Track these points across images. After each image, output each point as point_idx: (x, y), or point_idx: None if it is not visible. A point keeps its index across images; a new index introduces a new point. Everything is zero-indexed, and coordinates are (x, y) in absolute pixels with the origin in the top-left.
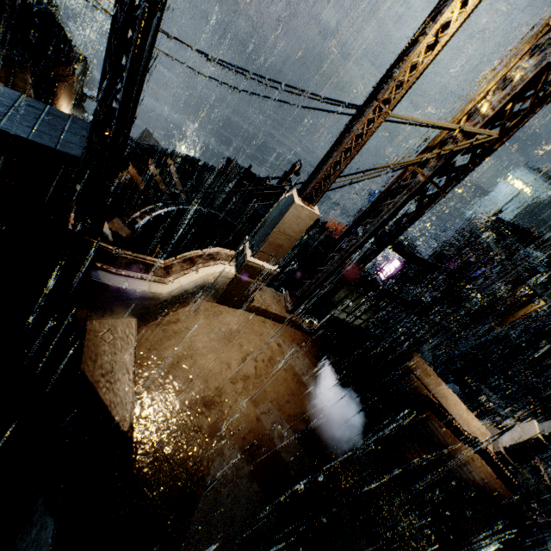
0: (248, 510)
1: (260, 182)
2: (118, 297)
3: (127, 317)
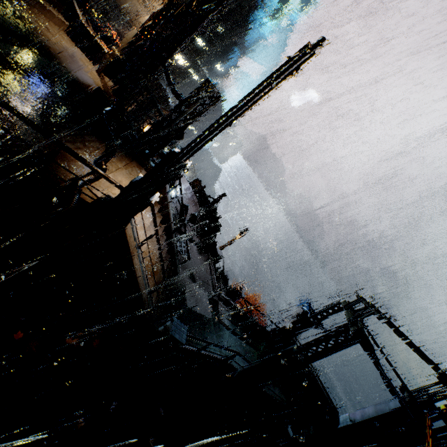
0: (10, 5)
1: (204, 197)
2: (72, 9)
3: (68, 23)
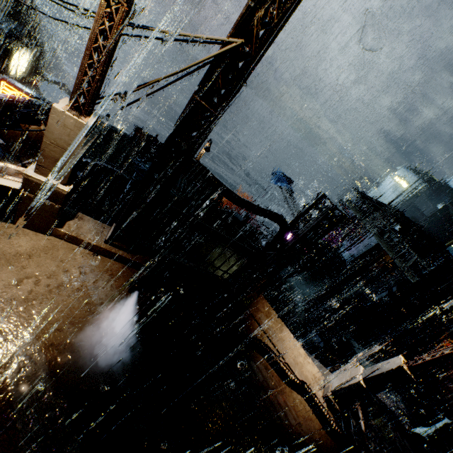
0: None
1: None
2: None
3: None
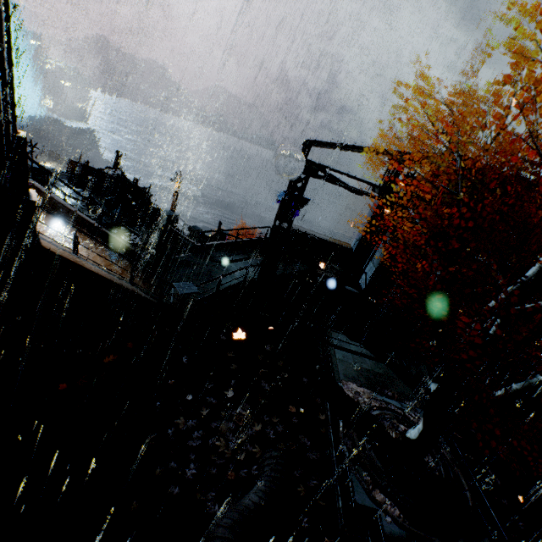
0: None
1: (99, 174)
2: None
3: None
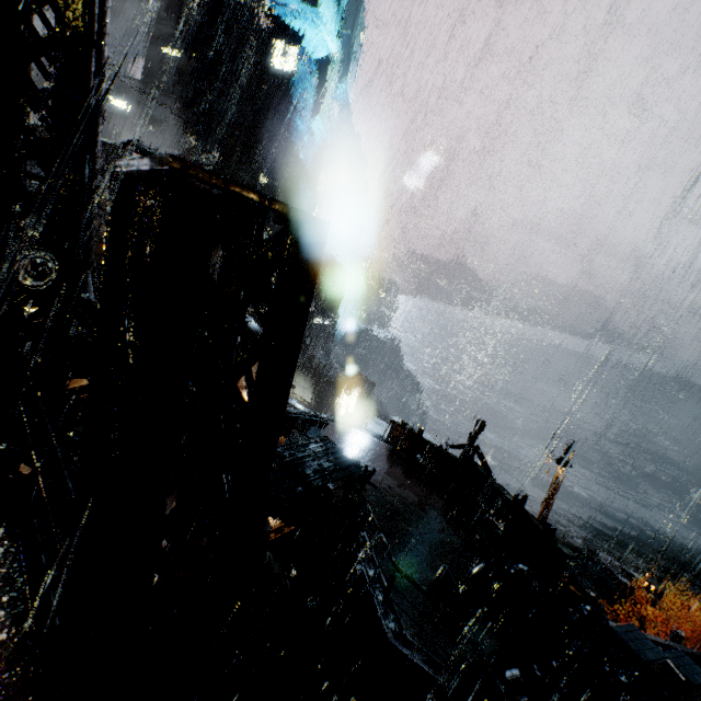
0: None
1: (438, 454)
2: None
3: None
